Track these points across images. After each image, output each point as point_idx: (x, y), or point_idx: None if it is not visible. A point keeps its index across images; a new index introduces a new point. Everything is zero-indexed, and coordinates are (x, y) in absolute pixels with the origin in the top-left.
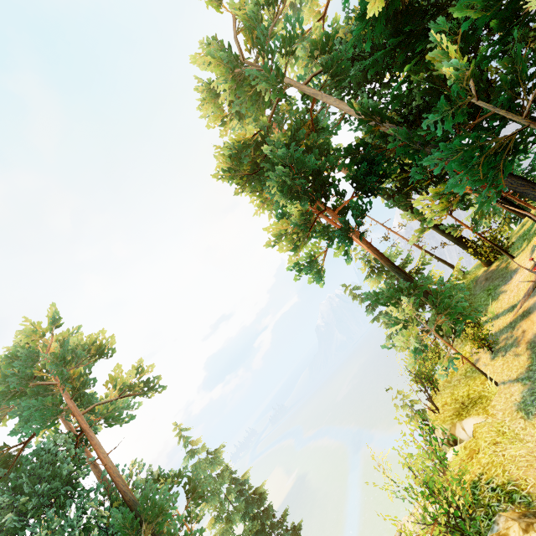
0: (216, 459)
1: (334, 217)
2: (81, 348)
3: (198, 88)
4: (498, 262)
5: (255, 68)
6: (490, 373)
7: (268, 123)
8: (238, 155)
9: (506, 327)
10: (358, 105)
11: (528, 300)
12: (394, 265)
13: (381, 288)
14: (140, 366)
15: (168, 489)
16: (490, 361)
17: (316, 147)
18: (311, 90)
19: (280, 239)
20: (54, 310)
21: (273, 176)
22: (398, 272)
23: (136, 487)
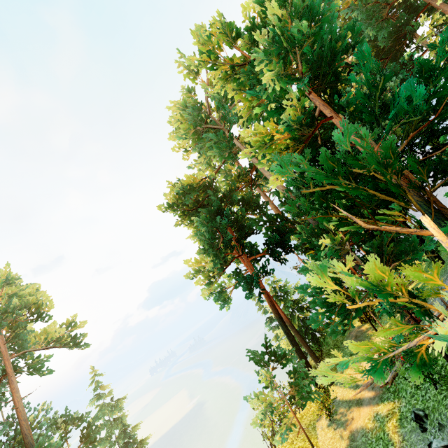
0: (116, 407)
1: (247, 263)
2: (23, 306)
3: (172, 121)
4: (369, 326)
5: (216, 126)
6: (321, 440)
7: (214, 175)
8: (183, 194)
9: (346, 401)
10: (281, 191)
11: (365, 390)
12: (280, 318)
13: (255, 351)
14: (73, 321)
15: (66, 433)
16: (326, 427)
17: (249, 201)
18: (254, 160)
19: (198, 273)
20: (7, 273)
21: (198, 235)
22: (282, 325)
23: (40, 426)
